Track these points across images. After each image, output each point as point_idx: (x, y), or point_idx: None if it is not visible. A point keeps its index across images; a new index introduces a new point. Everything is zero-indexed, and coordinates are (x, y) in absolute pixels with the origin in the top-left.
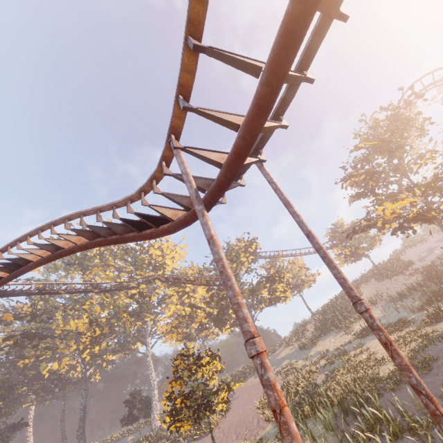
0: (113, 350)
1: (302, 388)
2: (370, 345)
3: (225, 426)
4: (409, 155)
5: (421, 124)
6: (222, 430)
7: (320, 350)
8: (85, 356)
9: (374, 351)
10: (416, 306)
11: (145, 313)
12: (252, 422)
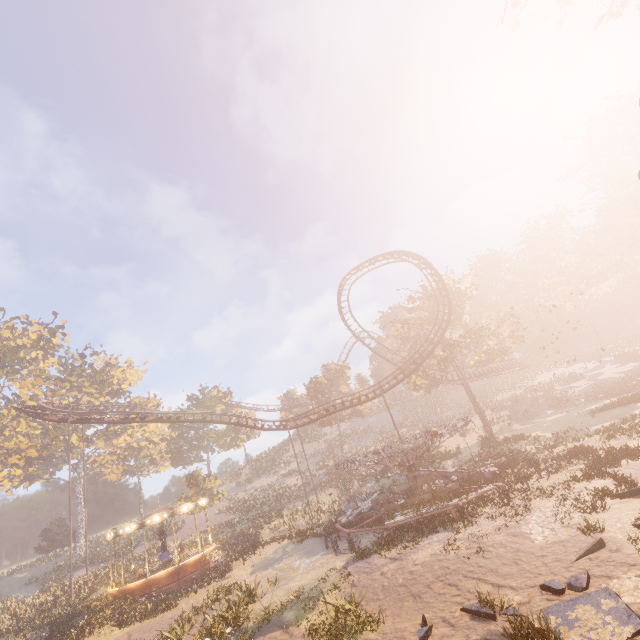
0: (34, 476)
1: (249, 501)
2: (289, 481)
3: (191, 527)
4: (338, 388)
5: (346, 377)
6: (189, 528)
7: (255, 486)
8: (0, 479)
9: (291, 482)
10: (316, 462)
11: (98, 441)
12: (216, 519)
